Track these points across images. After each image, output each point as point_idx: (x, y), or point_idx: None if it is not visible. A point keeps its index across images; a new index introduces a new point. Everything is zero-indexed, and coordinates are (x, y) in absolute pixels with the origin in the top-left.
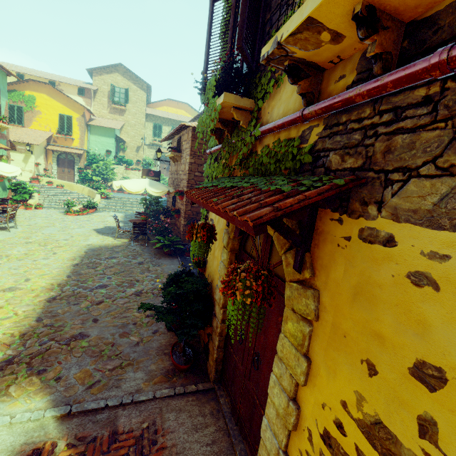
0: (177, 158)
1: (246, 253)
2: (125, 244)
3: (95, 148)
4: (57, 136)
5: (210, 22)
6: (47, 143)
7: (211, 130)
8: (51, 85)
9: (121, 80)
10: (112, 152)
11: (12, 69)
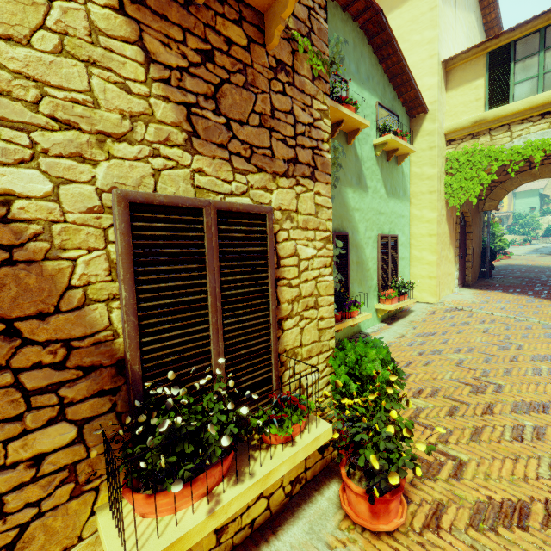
0: None
1: None
2: None
3: (520, 208)
4: None
5: None
6: None
7: None
8: None
9: None
10: (535, 208)
11: None
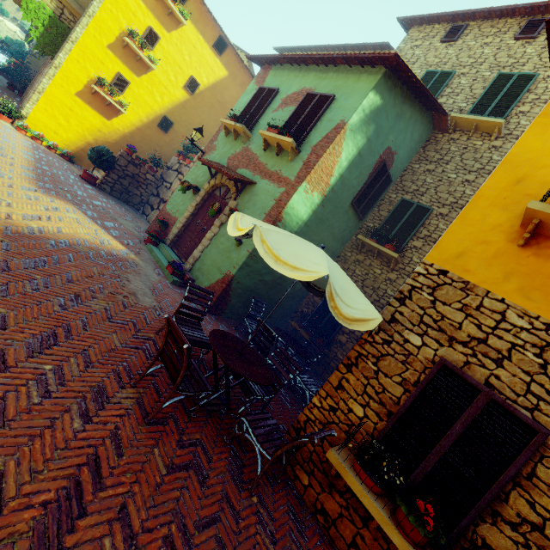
0: None
1: None
2: None
3: None
4: None
5: None
6: None
7: None
8: None
9: None
10: None
11: None
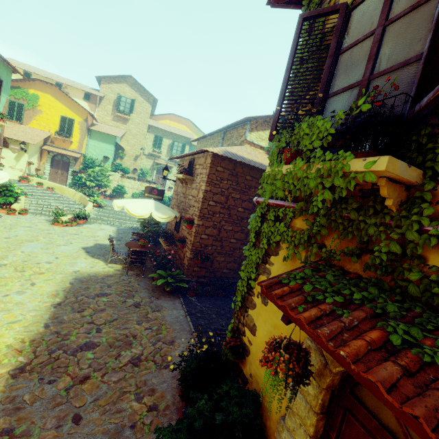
0: (188, 181)
1: (361, 405)
2: (119, 273)
3: (93, 153)
4: (55, 137)
5: (296, 44)
6: (44, 143)
7: (309, 193)
8: (58, 87)
9: (129, 90)
10: (109, 159)
11: (20, 67)
